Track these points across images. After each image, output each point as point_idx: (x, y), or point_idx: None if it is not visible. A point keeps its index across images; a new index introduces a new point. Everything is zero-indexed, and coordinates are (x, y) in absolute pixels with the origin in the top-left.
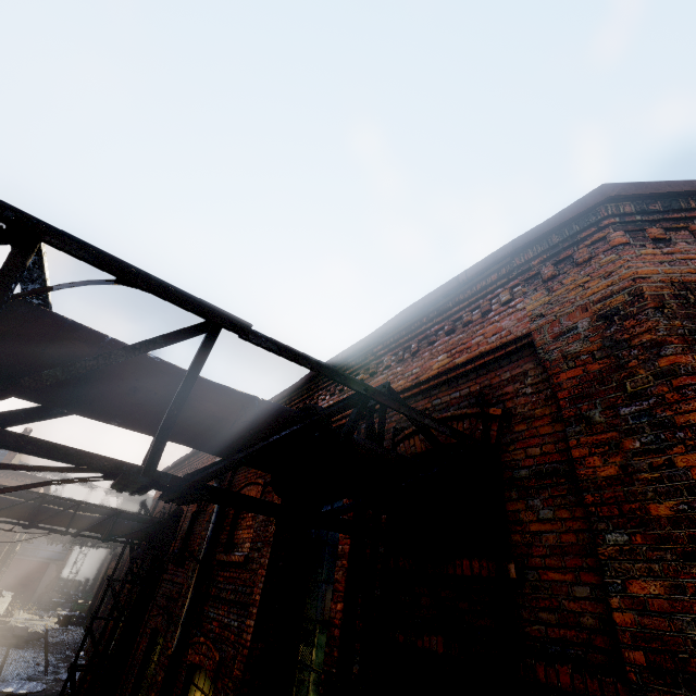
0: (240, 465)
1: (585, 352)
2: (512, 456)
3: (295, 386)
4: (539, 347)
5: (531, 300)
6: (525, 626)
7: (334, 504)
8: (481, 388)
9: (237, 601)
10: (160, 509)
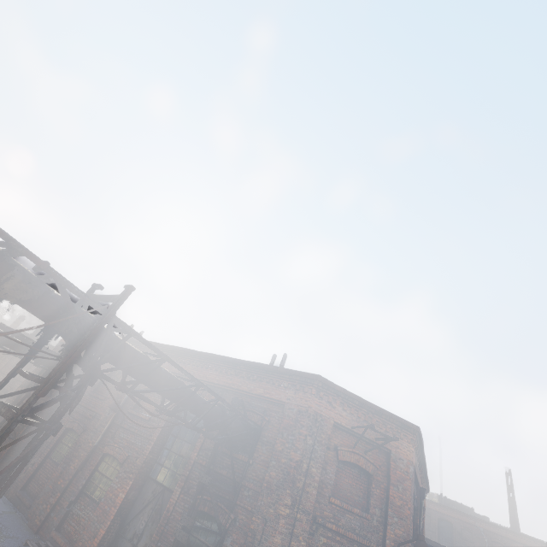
0: None
1: (292, 417)
2: (265, 433)
3: (200, 353)
4: (285, 408)
5: (290, 392)
6: (248, 474)
7: None
8: (267, 408)
9: (142, 436)
10: None
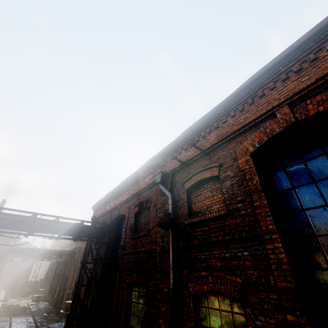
0: (179, 169)
1: None
2: None
3: (233, 94)
4: None
5: None
6: None
7: (305, 155)
8: None
9: (238, 238)
10: (101, 222)
